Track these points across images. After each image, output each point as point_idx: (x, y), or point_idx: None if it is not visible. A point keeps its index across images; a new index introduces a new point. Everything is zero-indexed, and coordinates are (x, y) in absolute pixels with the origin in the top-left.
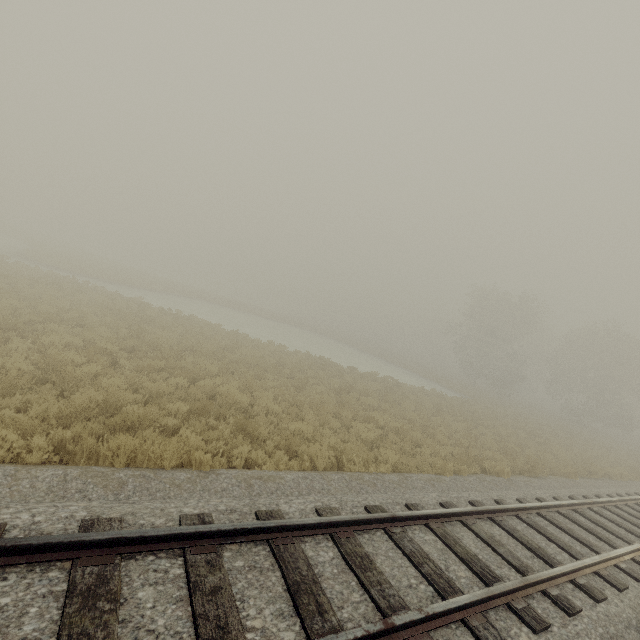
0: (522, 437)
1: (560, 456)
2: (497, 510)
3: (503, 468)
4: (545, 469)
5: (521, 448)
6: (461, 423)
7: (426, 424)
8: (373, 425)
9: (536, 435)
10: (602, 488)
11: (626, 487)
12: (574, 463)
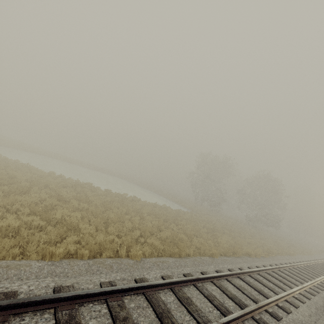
0: (204, 231)
1: (221, 242)
2: (2, 307)
3: (136, 251)
4: (201, 251)
5: (191, 237)
6: (155, 221)
7: (116, 221)
8: (44, 219)
9: (215, 230)
10: (233, 264)
11: (255, 262)
12: (228, 247)
